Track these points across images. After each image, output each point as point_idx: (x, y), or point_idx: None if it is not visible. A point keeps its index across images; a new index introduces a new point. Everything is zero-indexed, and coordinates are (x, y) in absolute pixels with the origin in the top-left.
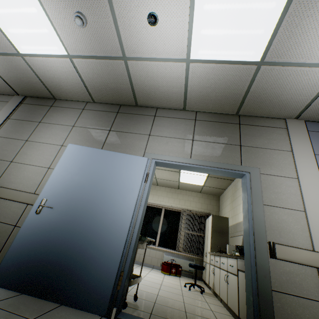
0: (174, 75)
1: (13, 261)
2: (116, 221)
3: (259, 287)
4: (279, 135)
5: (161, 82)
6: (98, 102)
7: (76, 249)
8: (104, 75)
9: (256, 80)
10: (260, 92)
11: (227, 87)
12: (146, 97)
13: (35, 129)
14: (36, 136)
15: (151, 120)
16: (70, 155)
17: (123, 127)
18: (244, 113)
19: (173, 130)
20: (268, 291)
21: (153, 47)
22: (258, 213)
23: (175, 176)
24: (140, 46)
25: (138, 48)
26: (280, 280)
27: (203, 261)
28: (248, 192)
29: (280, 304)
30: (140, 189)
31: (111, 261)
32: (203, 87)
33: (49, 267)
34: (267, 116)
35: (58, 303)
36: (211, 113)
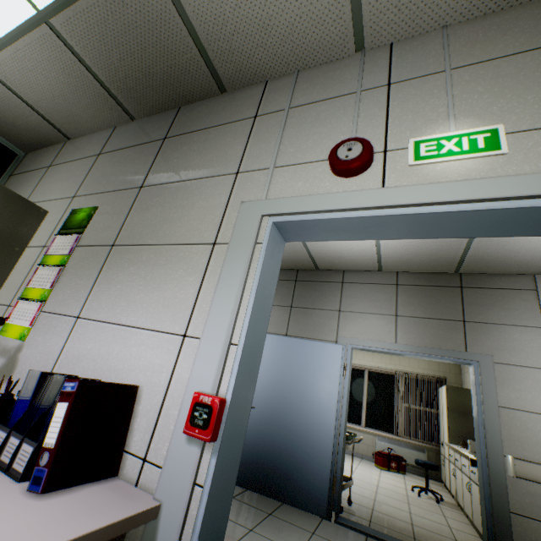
0: (361, 248)
1: None
2: (320, 422)
3: (493, 507)
4: (524, 302)
5: (346, 253)
6: None
7: (285, 451)
8: None
9: (473, 247)
10: (482, 256)
11: (433, 253)
12: (329, 263)
13: None
14: None
15: (338, 289)
16: None
17: (306, 301)
18: (467, 272)
19: (369, 302)
20: (505, 513)
21: None
22: (491, 418)
23: None
24: None
25: None
26: (521, 502)
27: (440, 453)
28: (477, 388)
29: (521, 529)
30: (339, 384)
31: (322, 465)
32: (401, 254)
33: (266, 467)
34: (504, 273)
35: (279, 501)
36: (417, 272)
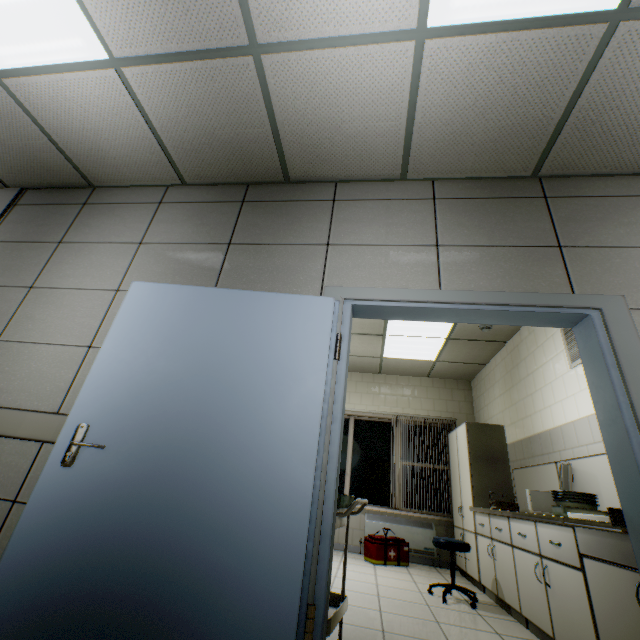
0: (381, 82)
1: (8, 607)
2: (278, 465)
3: None
4: None
5: (347, 108)
6: (195, 183)
7: (177, 555)
8: (205, 105)
9: (600, 70)
10: (603, 106)
11: (517, 101)
12: (310, 155)
13: (50, 260)
14: (54, 274)
15: (326, 210)
16: (138, 308)
17: (260, 233)
18: (553, 171)
19: (384, 227)
20: None
21: (328, 2)
22: None
23: (373, 345)
24: (294, 4)
25: (290, 11)
26: None
27: (454, 526)
28: (608, 358)
29: None
30: (326, 376)
31: (279, 580)
32: (454, 109)
33: (109, 615)
34: (612, 172)
35: None
36: (468, 180)
